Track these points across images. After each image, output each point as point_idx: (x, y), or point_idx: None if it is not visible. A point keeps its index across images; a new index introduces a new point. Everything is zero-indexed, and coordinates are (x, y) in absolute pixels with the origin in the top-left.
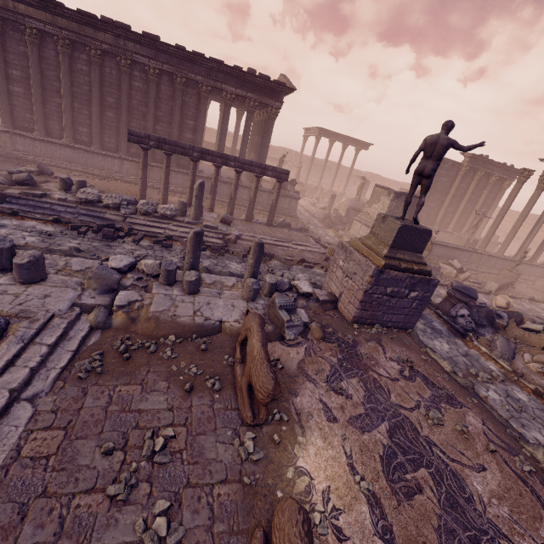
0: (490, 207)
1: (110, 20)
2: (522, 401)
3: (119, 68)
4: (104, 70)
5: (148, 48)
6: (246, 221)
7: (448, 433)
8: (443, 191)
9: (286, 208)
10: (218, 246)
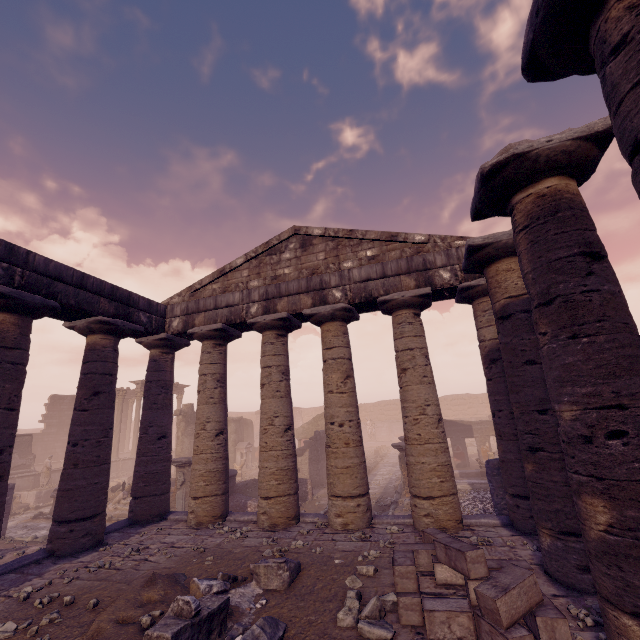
0: (127, 423)
1: None
2: None
3: None
4: None
5: None
6: None
7: (5, 559)
8: None
9: None
10: None
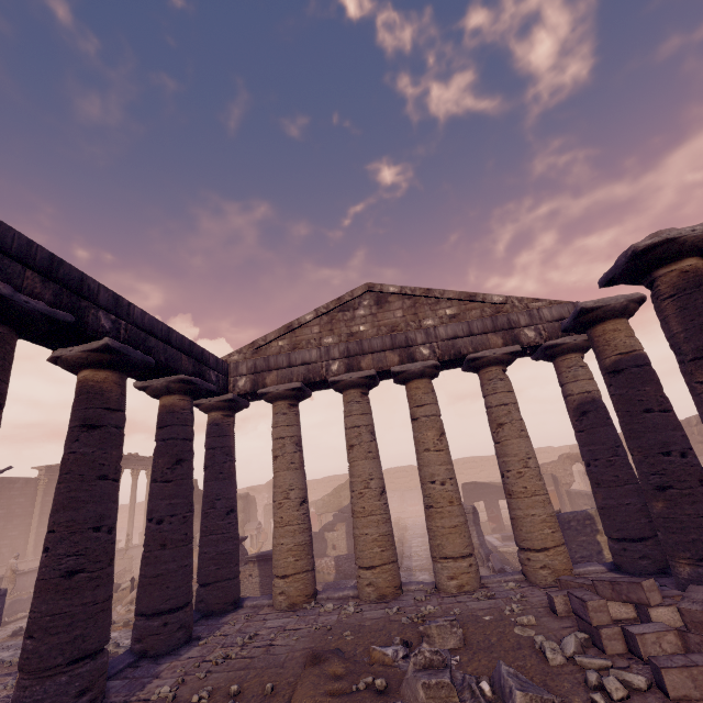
0: None
1: None
2: (113, 637)
3: None
4: None
5: None
6: None
7: None
8: (25, 513)
9: None
10: None
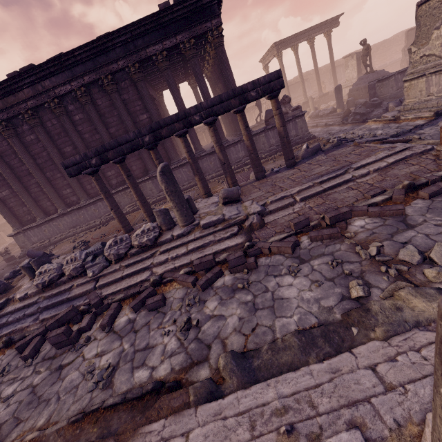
0: None
1: (15, 74)
2: None
3: (55, 114)
4: (47, 126)
5: (62, 74)
6: (259, 179)
7: None
8: None
9: (293, 136)
10: (237, 258)
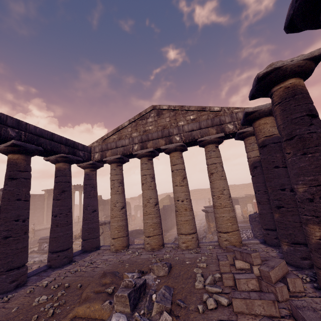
0: None
1: None
2: None
3: None
4: None
5: None
6: None
7: None
8: (41, 207)
9: None
10: None
